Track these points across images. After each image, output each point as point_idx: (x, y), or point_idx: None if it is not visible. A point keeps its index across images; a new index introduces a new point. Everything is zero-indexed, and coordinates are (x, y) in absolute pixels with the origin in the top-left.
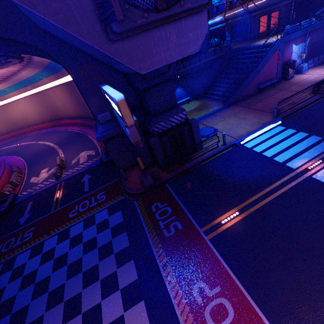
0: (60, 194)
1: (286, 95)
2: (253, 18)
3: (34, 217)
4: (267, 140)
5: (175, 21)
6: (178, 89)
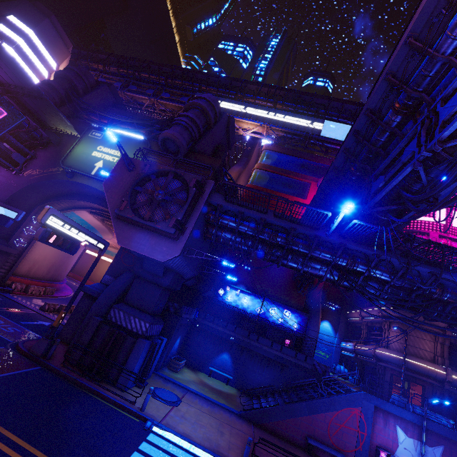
0: (14, 310)
1: None
2: (383, 369)
3: None
4: None
5: (161, 235)
6: (226, 355)
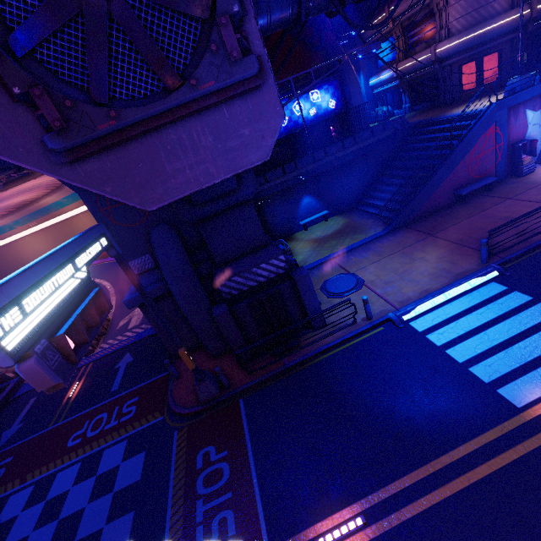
0: (76, 390)
1: (514, 211)
2: (449, 69)
3: (22, 433)
4: (460, 316)
5: (208, 110)
6: (306, 199)
